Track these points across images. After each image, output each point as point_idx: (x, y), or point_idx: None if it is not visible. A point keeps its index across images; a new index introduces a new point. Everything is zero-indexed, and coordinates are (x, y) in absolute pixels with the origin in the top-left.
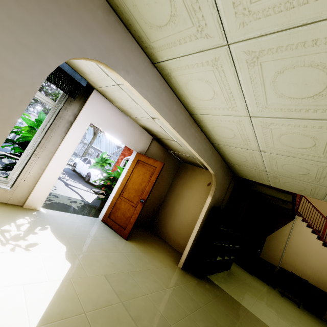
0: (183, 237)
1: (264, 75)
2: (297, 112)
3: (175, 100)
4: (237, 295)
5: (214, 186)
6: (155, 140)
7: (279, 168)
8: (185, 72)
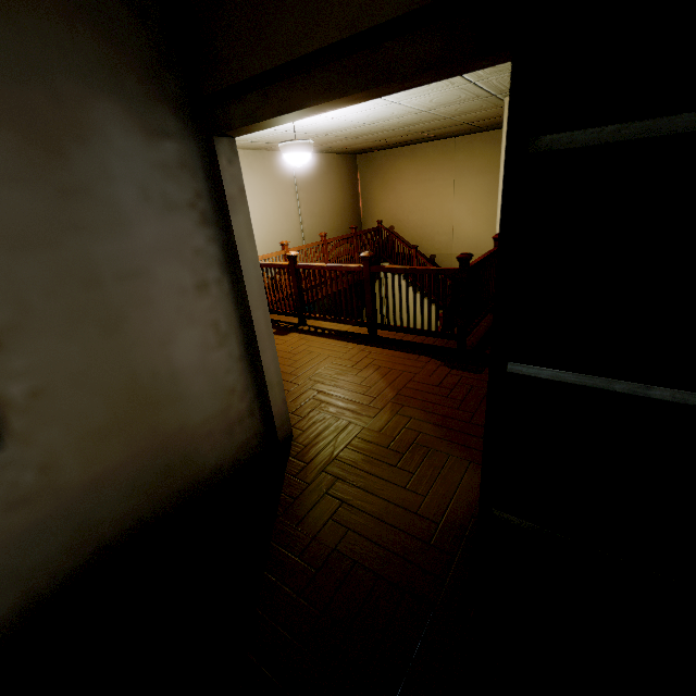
0: None
1: None
2: None
3: None
4: None
5: None
6: None
7: None
8: None
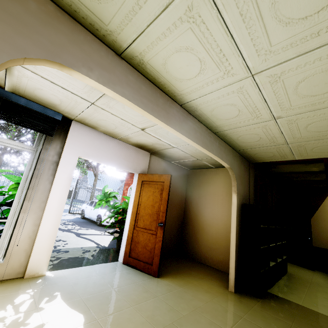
0: (221, 251)
1: (258, 0)
2: (314, 37)
3: (158, 93)
4: (314, 304)
5: (235, 181)
6: (154, 155)
7: (302, 133)
8: (158, 48)
